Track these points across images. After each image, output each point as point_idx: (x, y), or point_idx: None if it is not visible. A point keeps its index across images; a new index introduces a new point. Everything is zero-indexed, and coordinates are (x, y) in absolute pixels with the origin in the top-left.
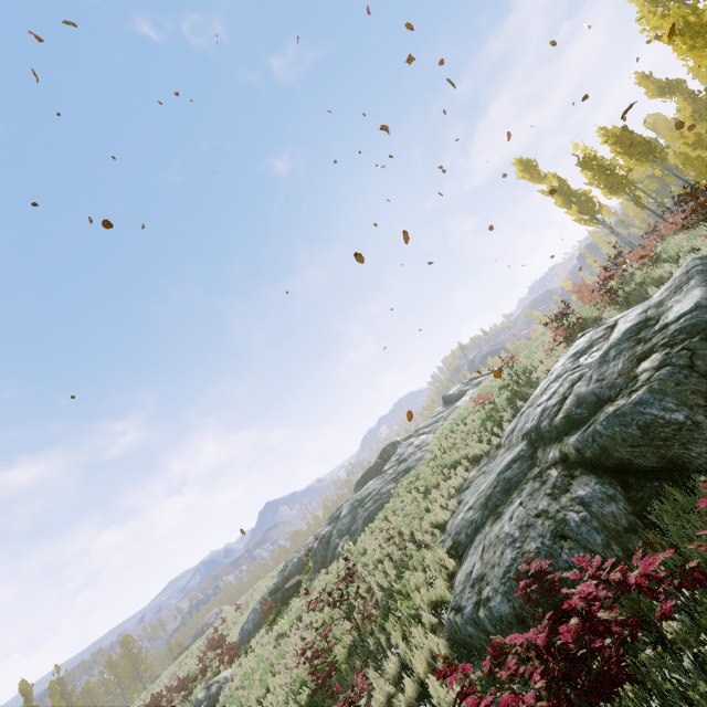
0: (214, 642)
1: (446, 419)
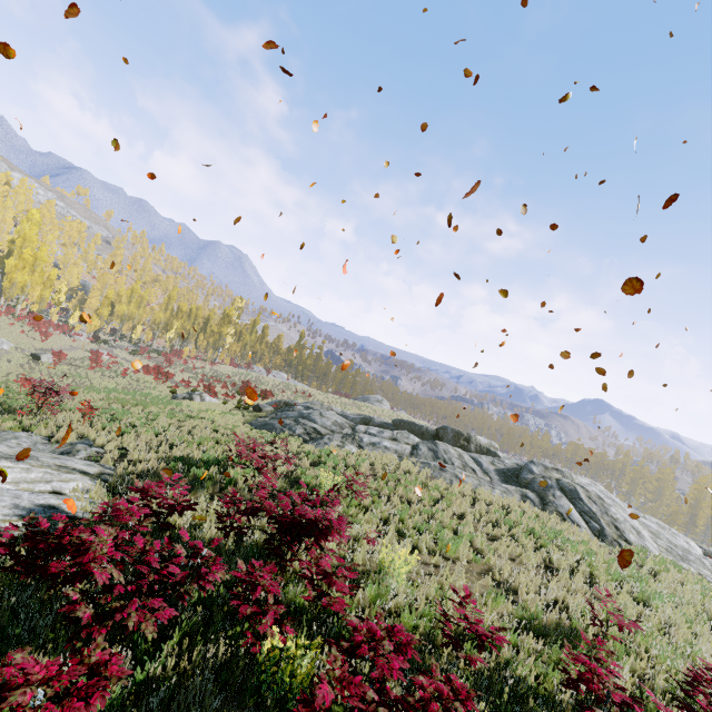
0: (265, 391)
1: (415, 463)
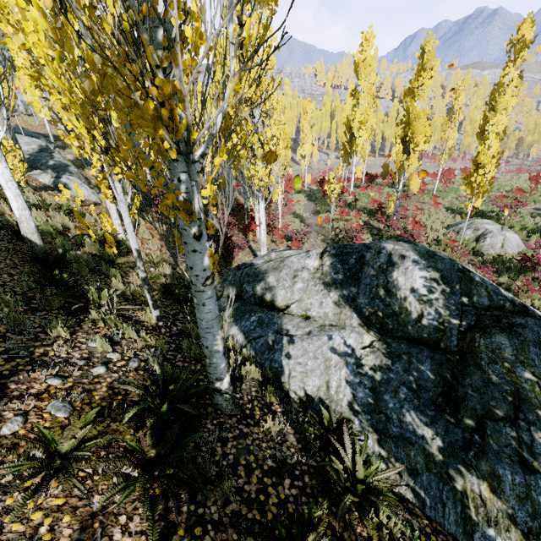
0: None
1: None
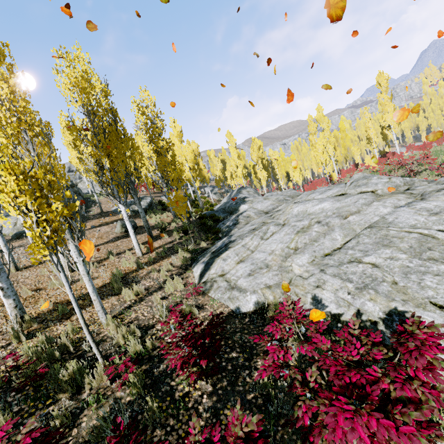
0: None
1: None
